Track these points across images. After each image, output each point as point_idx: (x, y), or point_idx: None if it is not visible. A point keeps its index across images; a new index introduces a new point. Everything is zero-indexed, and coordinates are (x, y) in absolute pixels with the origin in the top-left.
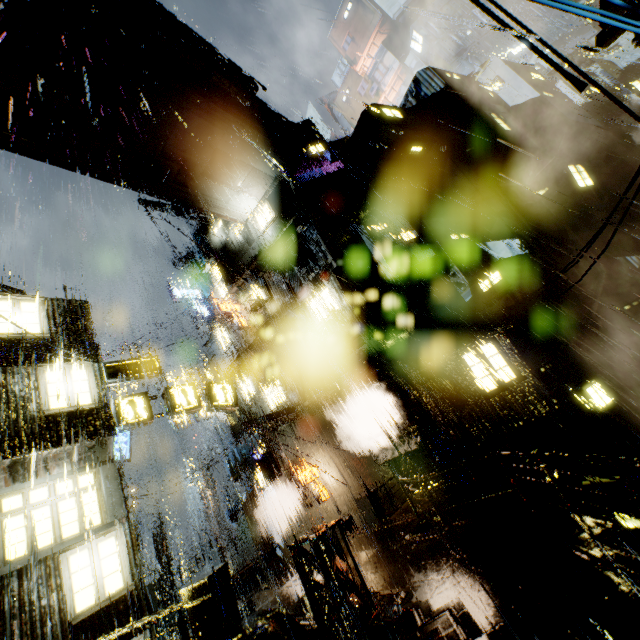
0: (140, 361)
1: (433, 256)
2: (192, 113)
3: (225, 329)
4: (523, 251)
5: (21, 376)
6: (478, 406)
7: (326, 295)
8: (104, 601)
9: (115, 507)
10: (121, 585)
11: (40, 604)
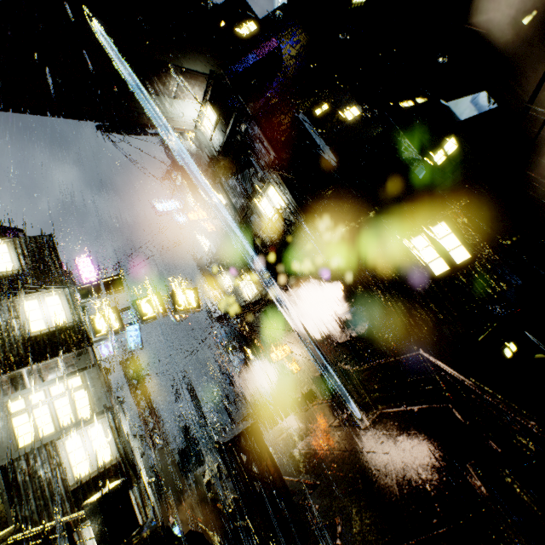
0: (108, 280)
1: (380, 132)
2: (94, 18)
3: (202, 234)
4: (491, 106)
5: (2, 309)
6: (426, 291)
7: (272, 193)
8: (96, 471)
9: (101, 400)
10: (110, 458)
11: (46, 477)
